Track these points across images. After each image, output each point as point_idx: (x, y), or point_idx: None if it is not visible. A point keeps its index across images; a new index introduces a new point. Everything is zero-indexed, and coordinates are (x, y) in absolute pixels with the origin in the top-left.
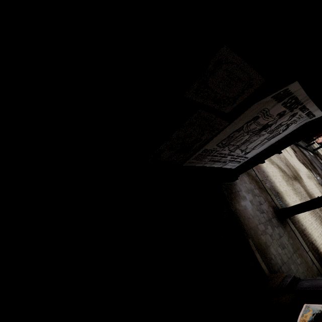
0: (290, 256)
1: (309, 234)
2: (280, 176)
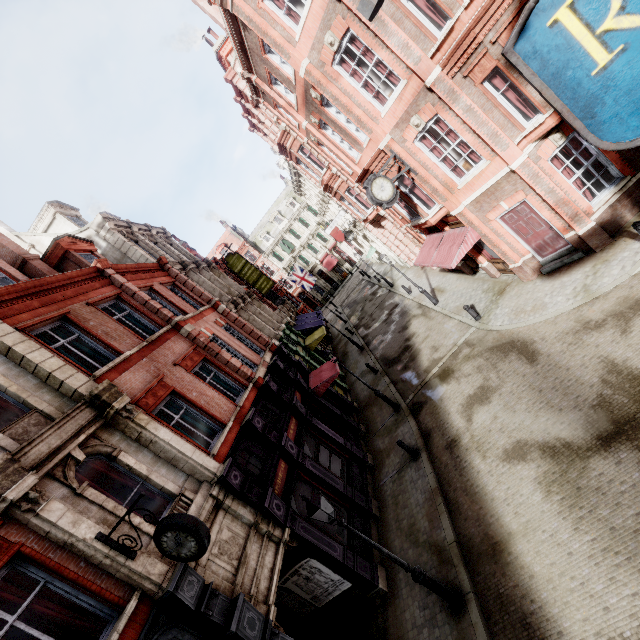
0: None
1: (544, 620)
2: (534, 480)
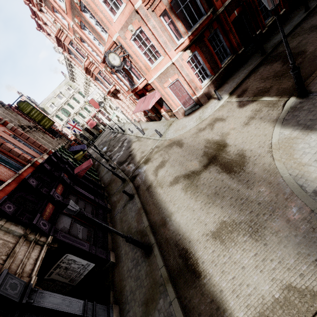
0: (139, 284)
1: (184, 239)
2: (181, 189)
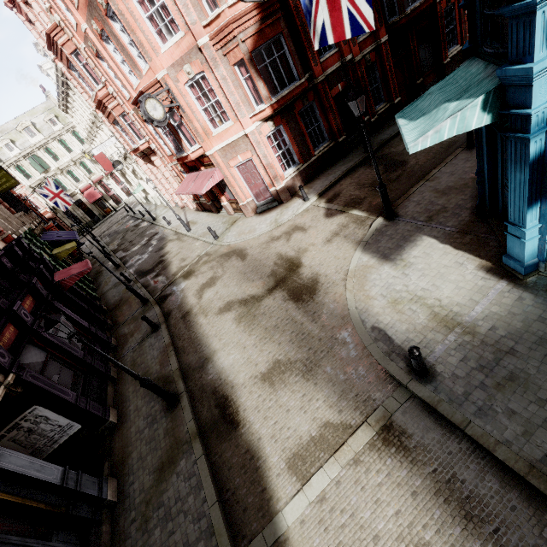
0: (154, 446)
1: (226, 385)
2: (233, 319)
